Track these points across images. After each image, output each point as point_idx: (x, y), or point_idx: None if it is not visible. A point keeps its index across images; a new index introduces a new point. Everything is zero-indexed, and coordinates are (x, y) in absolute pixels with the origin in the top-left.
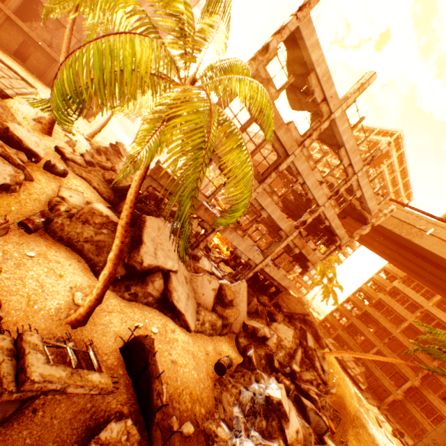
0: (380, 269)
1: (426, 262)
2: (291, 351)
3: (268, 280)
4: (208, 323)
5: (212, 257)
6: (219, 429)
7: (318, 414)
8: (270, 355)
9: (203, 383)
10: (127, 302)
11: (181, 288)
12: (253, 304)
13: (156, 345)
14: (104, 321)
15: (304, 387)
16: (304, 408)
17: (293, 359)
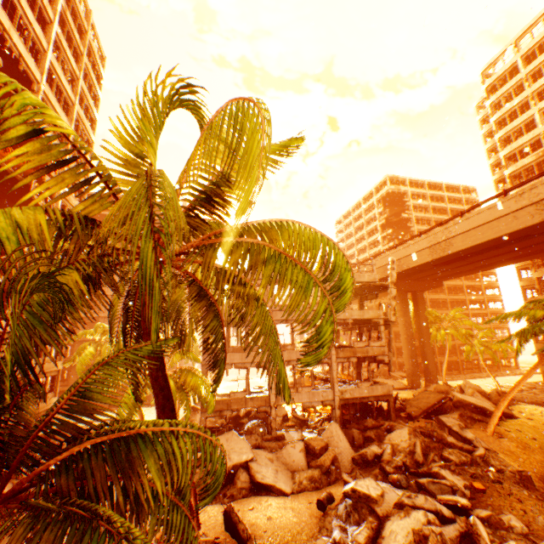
0: (516, 272)
1: (489, 251)
2: (411, 448)
3: (362, 402)
4: (305, 479)
5: (312, 424)
6: (318, 540)
7: (435, 481)
8: (380, 466)
9: (304, 522)
10: (228, 504)
11: (265, 468)
12: (356, 435)
13: (252, 515)
14: (212, 521)
15: (422, 469)
16: (424, 487)
17: (415, 453)
